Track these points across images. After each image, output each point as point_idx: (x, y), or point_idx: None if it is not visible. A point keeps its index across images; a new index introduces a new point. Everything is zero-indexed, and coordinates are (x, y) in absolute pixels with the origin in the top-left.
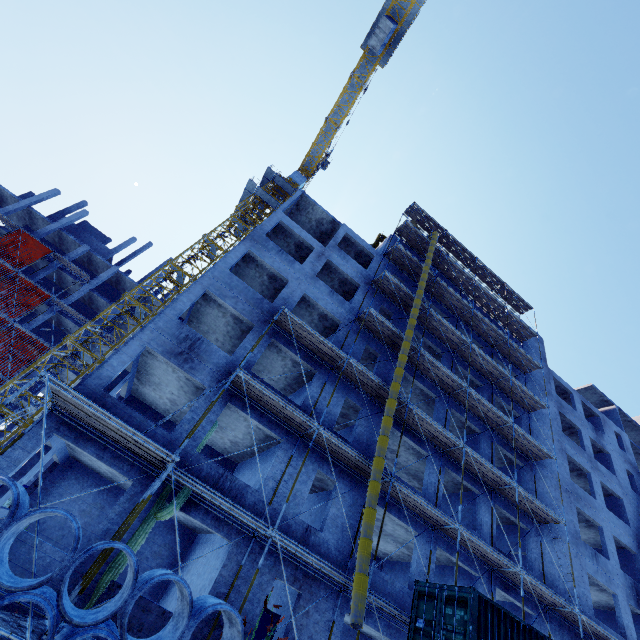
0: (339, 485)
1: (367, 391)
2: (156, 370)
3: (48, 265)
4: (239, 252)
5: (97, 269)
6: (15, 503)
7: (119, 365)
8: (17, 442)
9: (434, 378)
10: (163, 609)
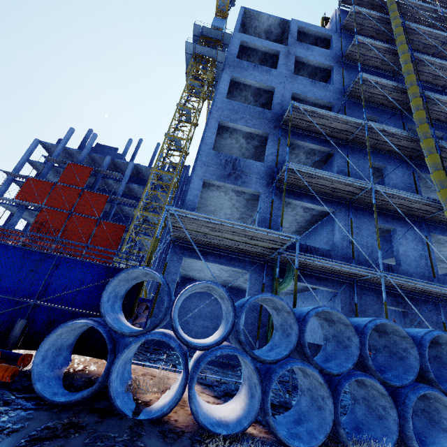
0: (397, 229)
1: (385, 149)
2: (210, 200)
3: (96, 178)
4: (225, 81)
5: (122, 169)
6: (229, 299)
7: (194, 198)
8: (165, 270)
9: (438, 117)
10: (316, 344)
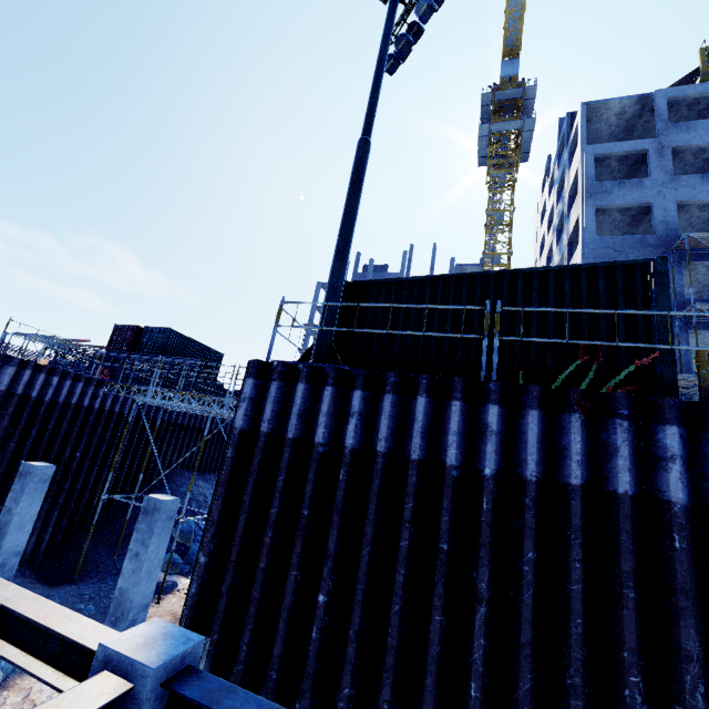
0: None
1: None
2: None
3: None
4: (590, 215)
5: None
6: None
7: None
8: None
9: None
10: None
